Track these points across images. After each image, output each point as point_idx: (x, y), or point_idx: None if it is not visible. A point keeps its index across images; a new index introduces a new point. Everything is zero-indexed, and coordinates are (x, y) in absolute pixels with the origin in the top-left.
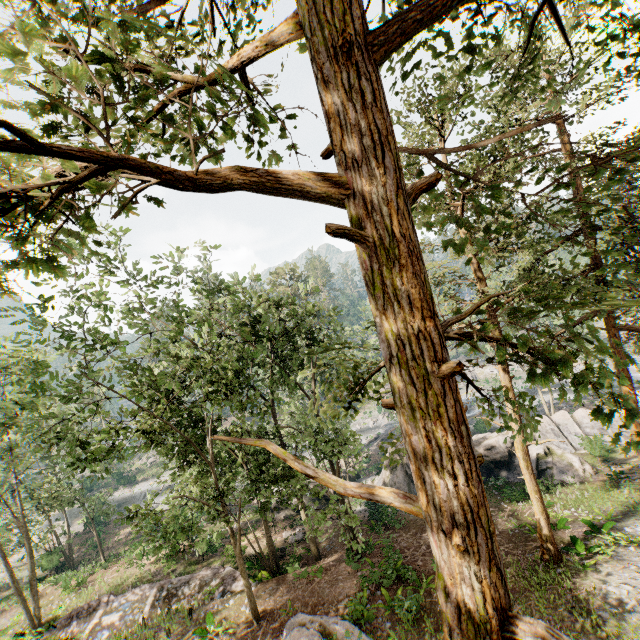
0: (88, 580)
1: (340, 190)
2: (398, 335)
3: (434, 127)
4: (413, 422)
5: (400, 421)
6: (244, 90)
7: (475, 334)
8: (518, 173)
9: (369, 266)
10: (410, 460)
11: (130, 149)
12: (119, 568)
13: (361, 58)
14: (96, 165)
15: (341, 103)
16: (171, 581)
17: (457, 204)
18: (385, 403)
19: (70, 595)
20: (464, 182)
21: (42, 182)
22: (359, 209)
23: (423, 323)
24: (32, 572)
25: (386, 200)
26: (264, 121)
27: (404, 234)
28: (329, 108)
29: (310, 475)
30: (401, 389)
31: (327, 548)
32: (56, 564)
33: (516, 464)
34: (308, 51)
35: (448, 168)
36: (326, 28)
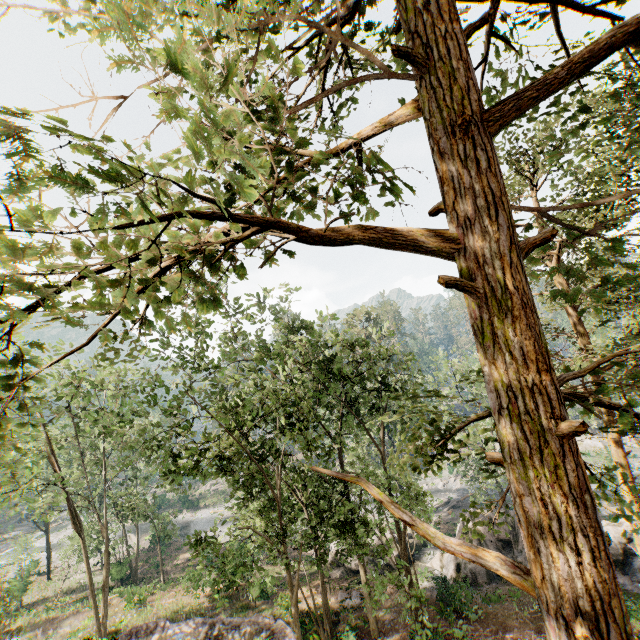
0: (148, 599)
1: (452, 245)
2: (510, 386)
3: (525, 177)
4: (526, 481)
5: (509, 478)
6: (358, 160)
7: (591, 394)
8: (628, 221)
9: (479, 315)
10: (521, 523)
11: (279, 213)
12: (176, 593)
13: (478, 133)
14: (258, 227)
15: (456, 170)
16: (223, 620)
17: (552, 253)
18: (491, 456)
19: (131, 611)
20: (579, 236)
21: (215, 239)
22: (470, 262)
23: (538, 376)
24: (106, 578)
25: (499, 254)
26: (399, 192)
27: (518, 287)
28: (444, 175)
29: (407, 521)
30: (512, 443)
31: (387, 623)
32: (123, 576)
33: (634, 568)
34: (427, 129)
35: (562, 224)
36: (446, 111)
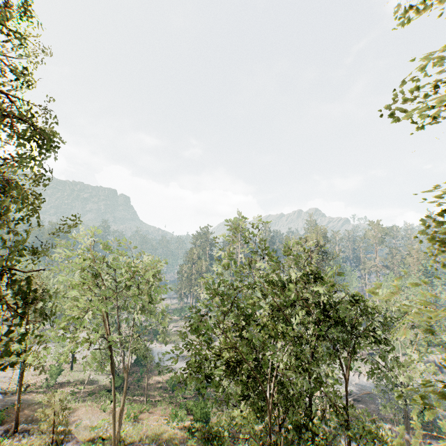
0: (139, 416)
1: None
2: None
3: None
4: None
5: None
6: None
7: None
8: None
9: None
10: None
11: None
12: (158, 419)
13: None
14: None
15: None
16: None
17: None
18: None
19: (128, 422)
20: None
21: None
22: None
23: None
24: (123, 406)
25: None
26: None
27: None
28: None
29: None
30: None
31: None
32: (119, 385)
33: None
34: None
35: None
36: None
